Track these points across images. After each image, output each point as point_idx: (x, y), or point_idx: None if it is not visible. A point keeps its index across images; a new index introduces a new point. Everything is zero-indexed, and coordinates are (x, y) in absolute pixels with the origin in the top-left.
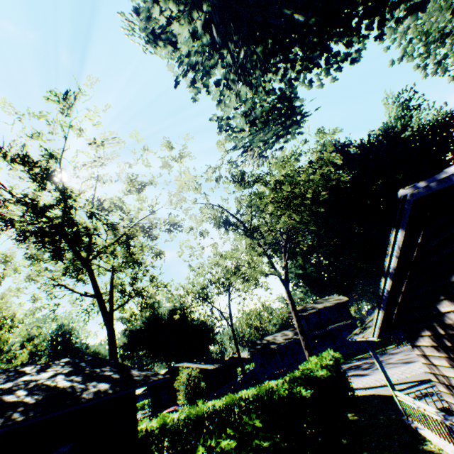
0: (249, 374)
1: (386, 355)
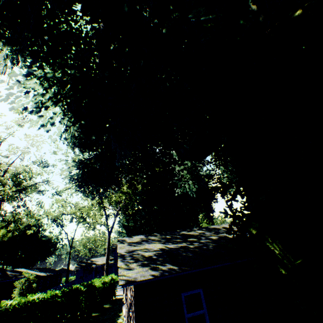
0: (70, 283)
1: None
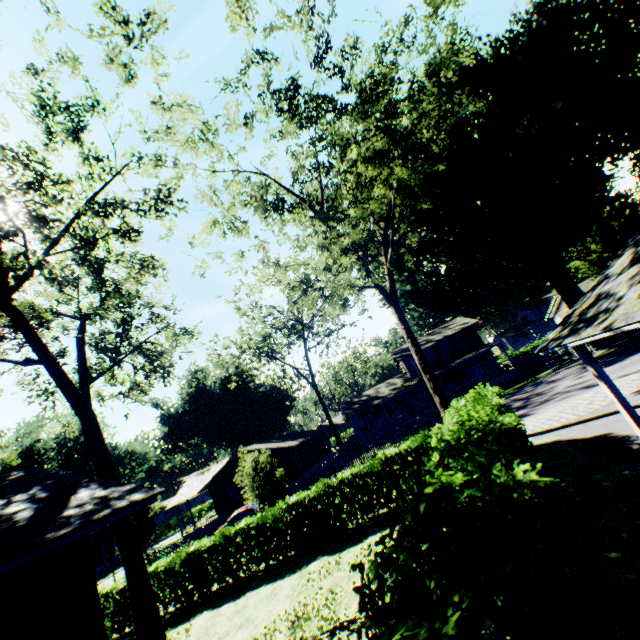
0: (347, 444)
1: (543, 384)
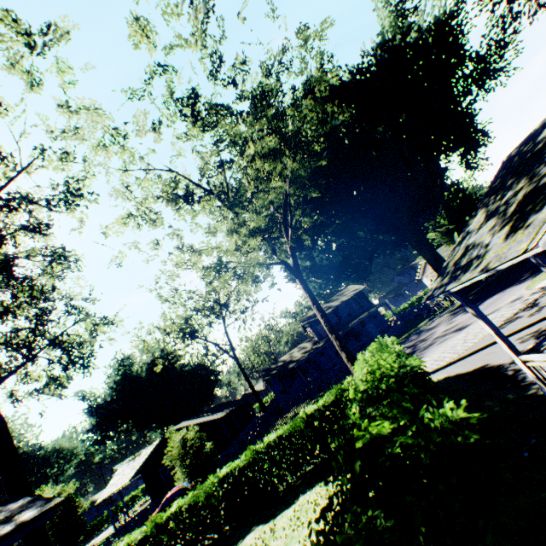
0: (270, 407)
1: (424, 332)
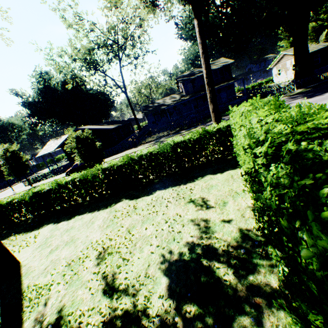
0: (144, 130)
1: None
